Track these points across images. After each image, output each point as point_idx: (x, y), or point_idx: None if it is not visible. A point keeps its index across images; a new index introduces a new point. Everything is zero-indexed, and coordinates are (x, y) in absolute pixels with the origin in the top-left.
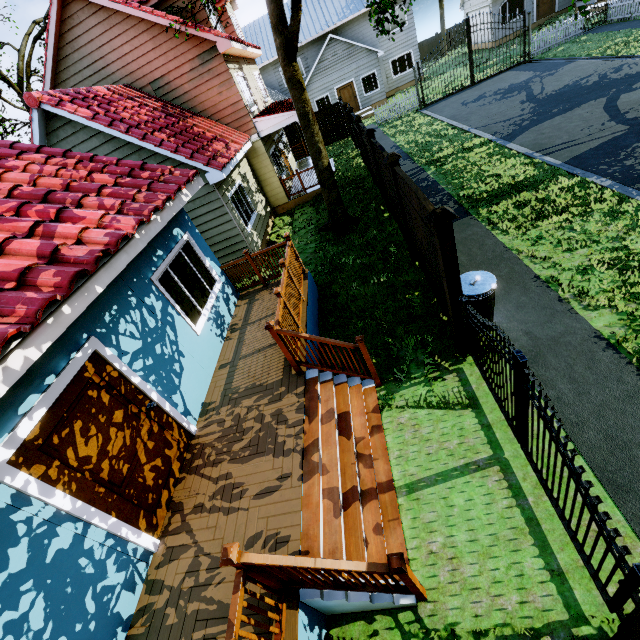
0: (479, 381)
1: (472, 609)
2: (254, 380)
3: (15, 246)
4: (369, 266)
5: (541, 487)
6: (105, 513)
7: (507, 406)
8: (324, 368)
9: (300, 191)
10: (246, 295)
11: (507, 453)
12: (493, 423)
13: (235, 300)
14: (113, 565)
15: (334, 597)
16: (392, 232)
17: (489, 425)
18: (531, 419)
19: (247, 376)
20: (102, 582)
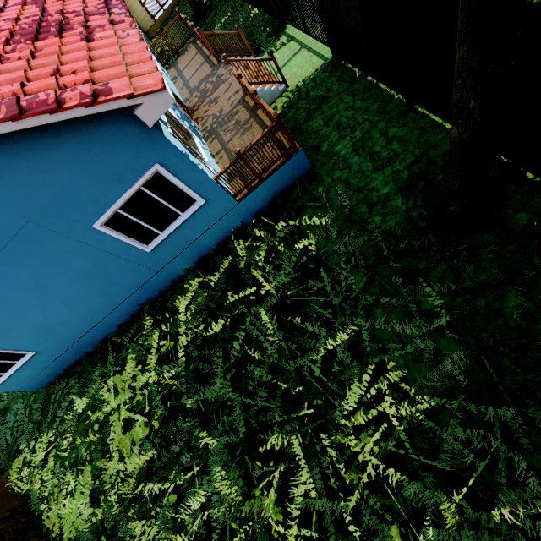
0: (293, 31)
1: (301, 79)
2: (200, 79)
3: (88, 1)
4: (229, 23)
5: (316, 43)
6: (177, 103)
7: (299, 21)
8: (229, 54)
9: (159, 10)
10: (170, 66)
11: (305, 43)
12: (300, 39)
13: (166, 70)
14: (188, 120)
15: (260, 90)
16: (234, 1)
17: (299, 41)
18: (299, 4)
19: (196, 81)
20: (188, 121)
